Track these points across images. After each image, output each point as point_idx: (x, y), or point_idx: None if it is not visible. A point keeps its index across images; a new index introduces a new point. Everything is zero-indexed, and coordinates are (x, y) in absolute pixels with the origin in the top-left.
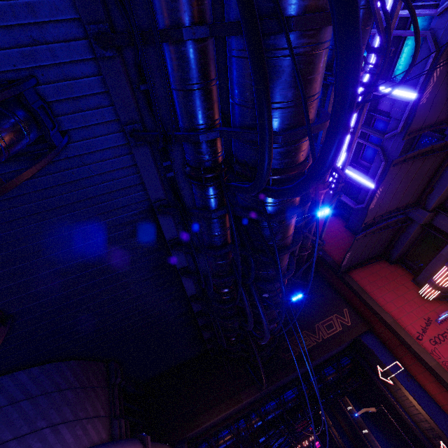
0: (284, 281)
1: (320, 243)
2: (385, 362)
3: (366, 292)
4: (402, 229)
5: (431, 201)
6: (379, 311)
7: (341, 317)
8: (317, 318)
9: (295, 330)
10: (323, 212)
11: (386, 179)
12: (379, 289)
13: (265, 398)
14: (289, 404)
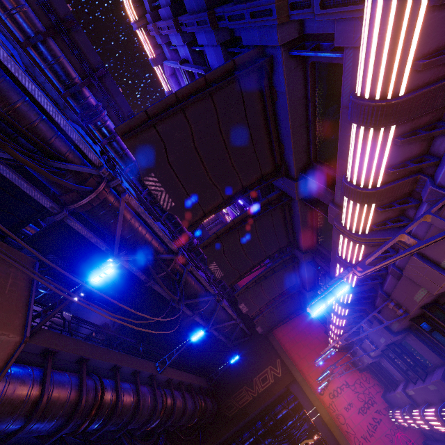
0: (160, 413)
1: (233, 323)
2: (306, 409)
3: (284, 351)
4: (301, 297)
5: (305, 284)
6: (292, 370)
7: (274, 369)
8: (255, 372)
9: (238, 387)
10: (198, 335)
11: (241, 300)
12: (296, 345)
13: (225, 442)
14: (248, 441)
